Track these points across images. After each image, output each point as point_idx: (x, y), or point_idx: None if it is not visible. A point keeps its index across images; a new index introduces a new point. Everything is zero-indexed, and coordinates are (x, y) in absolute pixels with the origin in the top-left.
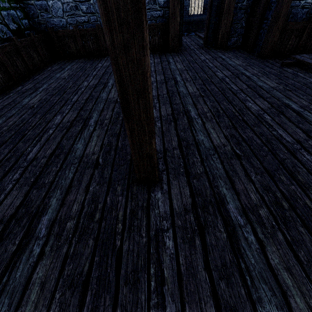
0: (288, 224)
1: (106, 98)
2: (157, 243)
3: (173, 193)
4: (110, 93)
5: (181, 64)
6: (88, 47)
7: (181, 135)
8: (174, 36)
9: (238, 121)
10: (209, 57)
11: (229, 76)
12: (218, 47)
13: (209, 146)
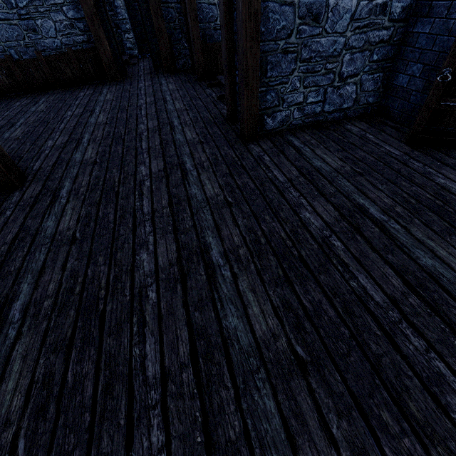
0: (94, 191)
1: (7, 137)
2: (0, 215)
3: (28, 191)
4: (15, 132)
5: (112, 94)
6: (3, 83)
7: (61, 157)
8: (109, 63)
9: (119, 140)
10: (149, 83)
11: (149, 103)
12: (165, 71)
13: (78, 161)
